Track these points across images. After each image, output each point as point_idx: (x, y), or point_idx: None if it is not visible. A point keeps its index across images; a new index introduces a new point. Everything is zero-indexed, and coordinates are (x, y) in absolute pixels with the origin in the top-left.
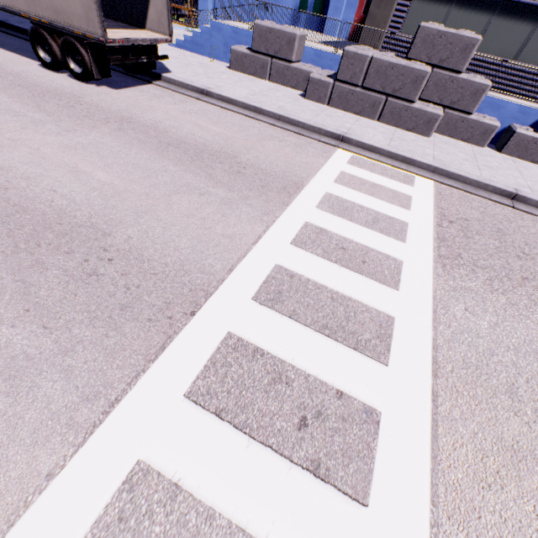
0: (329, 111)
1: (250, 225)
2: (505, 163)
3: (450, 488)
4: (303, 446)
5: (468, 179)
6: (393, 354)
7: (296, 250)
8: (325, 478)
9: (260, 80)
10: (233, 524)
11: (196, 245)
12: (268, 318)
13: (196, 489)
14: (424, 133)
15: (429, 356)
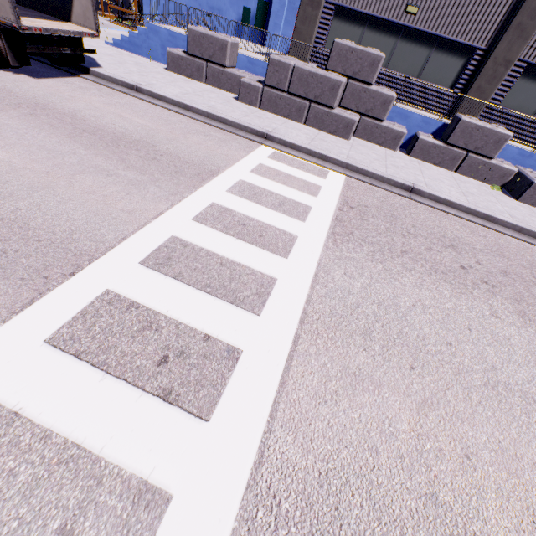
0: (259, 113)
1: (155, 203)
2: (411, 164)
3: (290, 405)
4: (159, 378)
5: (374, 174)
6: (268, 307)
7: (196, 225)
8: (174, 402)
9: (196, 82)
10: (69, 441)
11: (91, 217)
12: (152, 278)
13: (37, 416)
14: (344, 136)
15: (300, 308)
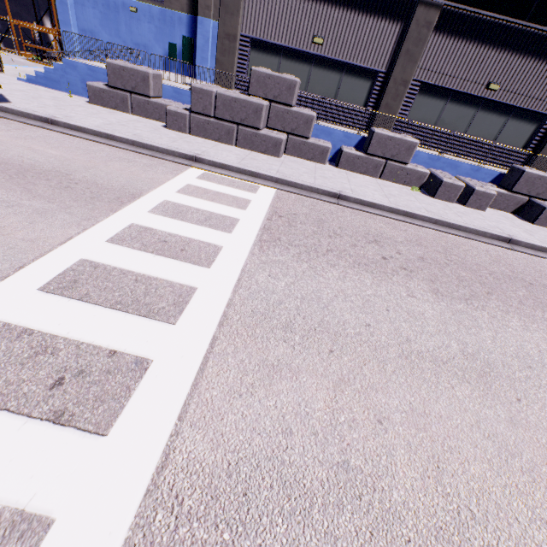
0: (189, 138)
1: (63, 229)
2: (339, 174)
3: (202, 404)
4: (51, 402)
5: (303, 186)
6: (185, 315)
7: (110, 246)
8: (66, 423)
9: (122, 113)
10: None
11: None
12: (52, 303)
13: None
14: (275, 154)
15: (220, 312)
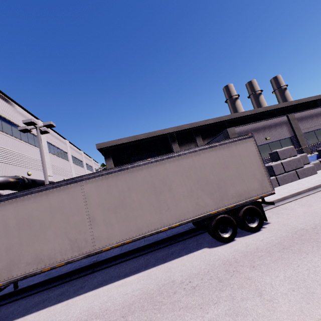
0: (289, 185)
1: None
2: None
3: None
4: None
5: None
6: None
7: None
8: None
9: None
10: None
11: None
12: None
13: None
14: (315, 173)
15: None
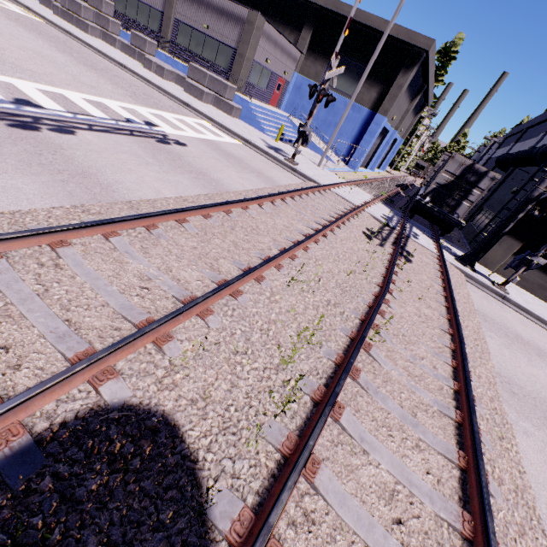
0: (53, 15)
1: None
2: (107, 46)
3: None
4: None
5: (59, 26)
6: None
7: None
8: None
9: (47, 9)
10: None
11: None
12: None
13: None
14: (87, 32)
15: None
